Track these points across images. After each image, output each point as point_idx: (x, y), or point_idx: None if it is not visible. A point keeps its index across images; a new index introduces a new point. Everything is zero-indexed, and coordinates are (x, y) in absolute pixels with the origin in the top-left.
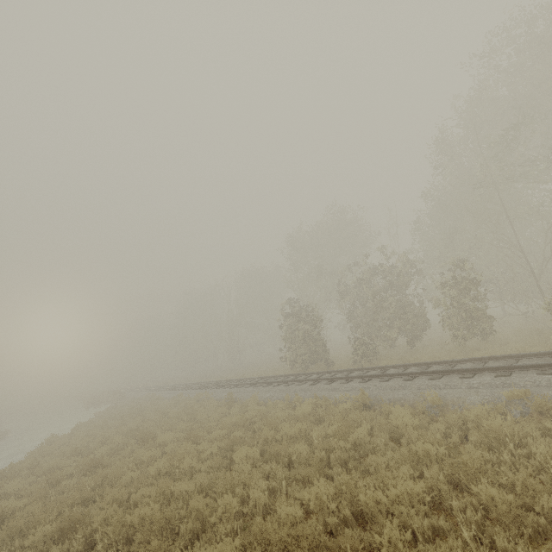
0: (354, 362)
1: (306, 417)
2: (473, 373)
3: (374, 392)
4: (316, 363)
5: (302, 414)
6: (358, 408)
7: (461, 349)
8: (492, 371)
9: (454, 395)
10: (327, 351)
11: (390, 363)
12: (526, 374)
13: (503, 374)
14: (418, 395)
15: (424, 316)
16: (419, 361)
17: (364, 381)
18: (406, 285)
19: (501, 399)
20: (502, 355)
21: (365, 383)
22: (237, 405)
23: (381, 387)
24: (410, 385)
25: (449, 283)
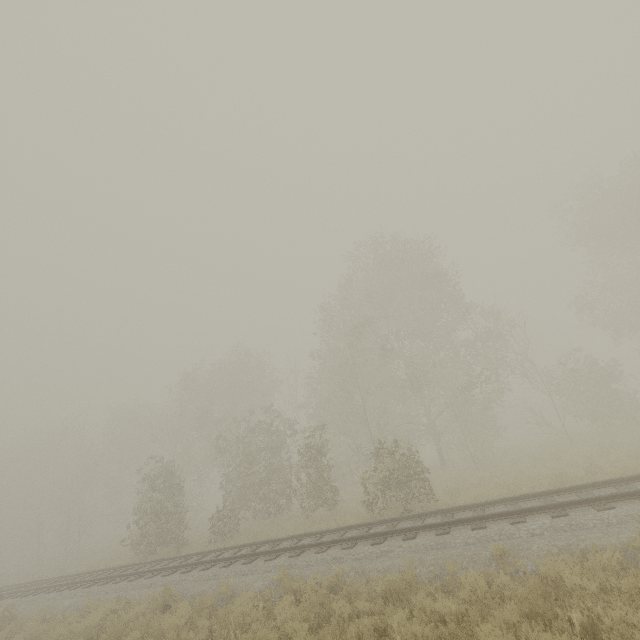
0: (210, 542)
1: (89, 632)
2: (278, 554)
3: (187, 585)
4: (164, 546)
5: (84, 628)
6: (156, 610)
7: (310, 521)
8: (291, 551)
9: (246, 582)
10: (183, 528)
11: (238, 542)
12: (309, 553)
13: (294, 554)
14: (220, 585)
15: (290, 482)
16: (268, 538)
17: (186, 571)
18: (276, 447)
19: (274, 583)
20: (313, 532)
21: (186, 573)
22: (10, 626)
23: (197, 578)
24: (223, 573)
25: (301, 451)
